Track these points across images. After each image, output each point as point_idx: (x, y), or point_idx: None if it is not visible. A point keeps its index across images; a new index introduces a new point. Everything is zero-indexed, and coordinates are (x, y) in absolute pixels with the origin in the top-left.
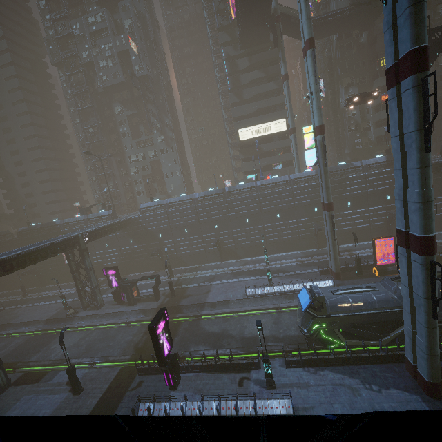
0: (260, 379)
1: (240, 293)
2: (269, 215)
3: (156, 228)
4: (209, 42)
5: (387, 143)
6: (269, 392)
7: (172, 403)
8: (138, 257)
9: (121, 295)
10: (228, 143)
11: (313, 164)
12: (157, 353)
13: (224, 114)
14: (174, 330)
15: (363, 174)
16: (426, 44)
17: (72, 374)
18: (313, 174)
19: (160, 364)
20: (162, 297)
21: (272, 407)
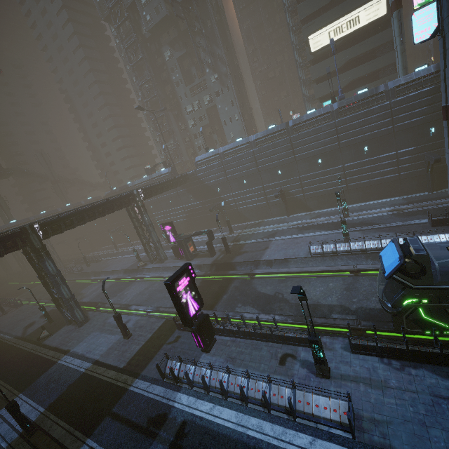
0: (310, 361)
1: (303, 251)
2: (352, 149)
3: (213, 182)
4: None
5: None
6: (320, 382)
7: (197, 368)
8: (200, 214)
9: (179, 251)
10: (297, 63)
11: (428, 36)
12: (179, 313)
13: (288, 22)
14: (224, 287)
15: None
16: None
17: (118, 321)
18: (430, 72)
19: (184, 324)
20: (218, 253)
21: (318, 406)
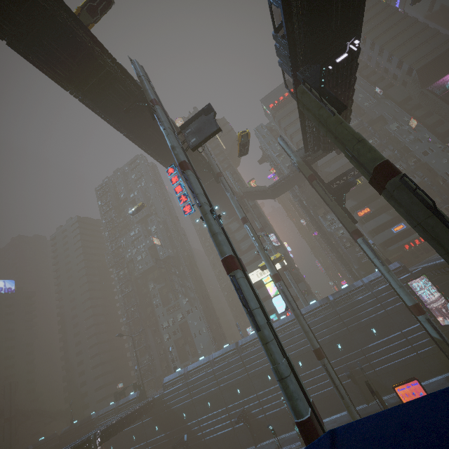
0: None
1: None
2: None
3: (179, 406)
4: None
5: (391, 249)
6: None
7: None
8: None
9: None
10: None
11: (284, 310)
12: None
13: None
14: None
15: (369, 293)
16: (227, 255)
17: None
18: (317, 306)
19: None
20: None
21: None
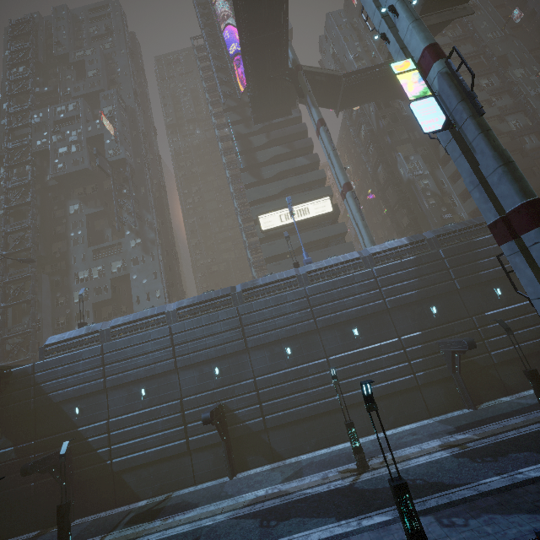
0: None
1: None
2: (336, 332)
3: (69, 390)
4: (215, 131)
5: None
6: None
7: None
8: (1, 487)
9: None
10: (245, 244)
11: (439, 127)
12: None
13: (236, 207)
14: None
15: None
16: None
17: None
18: (405, 243)
19: None
20: None
21: None
